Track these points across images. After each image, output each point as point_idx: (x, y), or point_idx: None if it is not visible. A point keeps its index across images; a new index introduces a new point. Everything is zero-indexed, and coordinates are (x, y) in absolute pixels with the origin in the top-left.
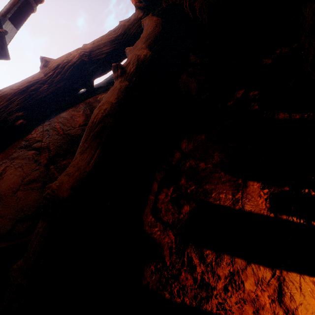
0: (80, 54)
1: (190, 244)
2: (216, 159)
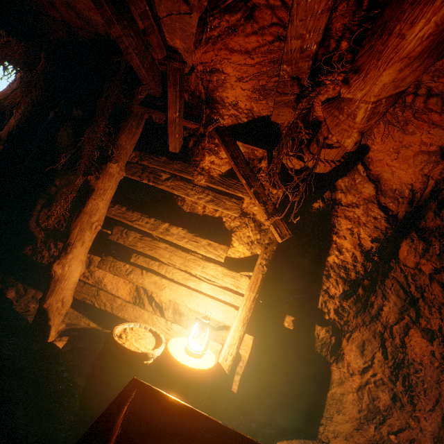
0: None
1: (52, 239)
2: None
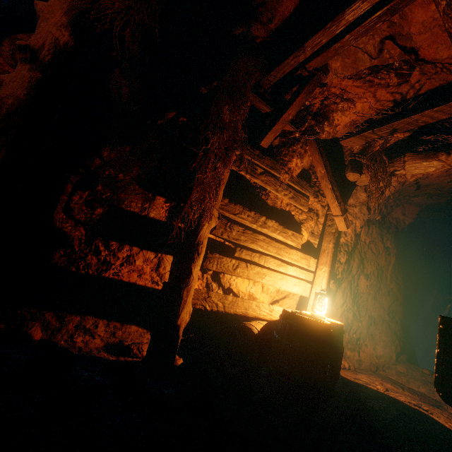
0: None
1: (99, 237)
2: (135, 174)
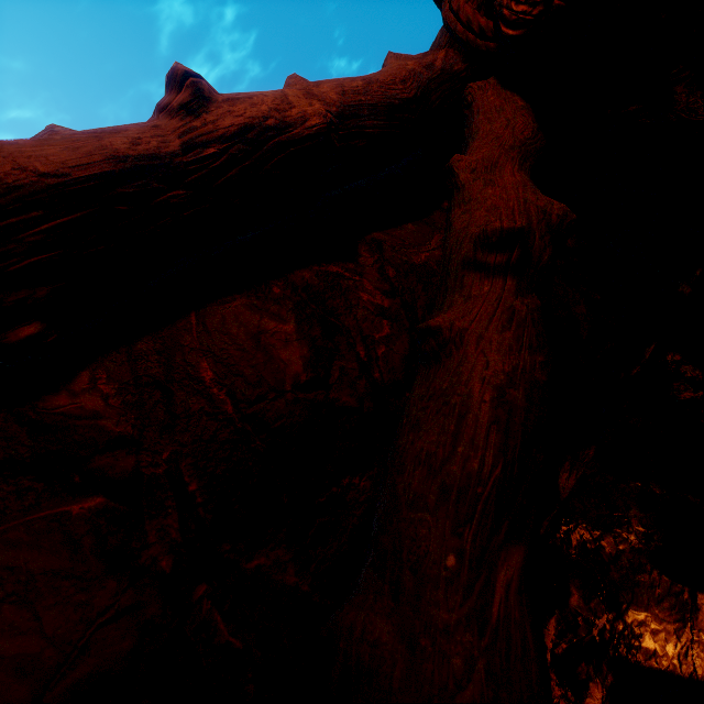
0: (326, 118)
1: None
2: (636, 529)
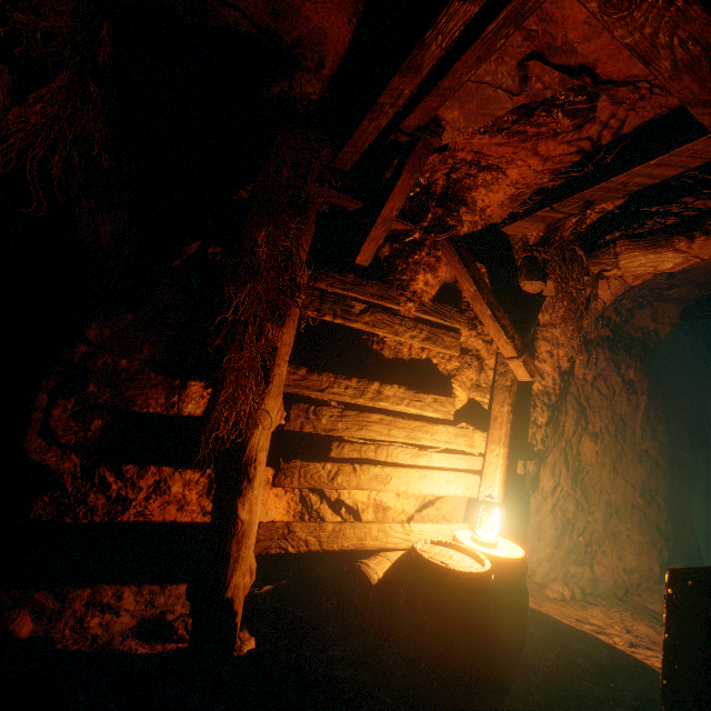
0: None
1: (104, 463)
2: (146, 355)
